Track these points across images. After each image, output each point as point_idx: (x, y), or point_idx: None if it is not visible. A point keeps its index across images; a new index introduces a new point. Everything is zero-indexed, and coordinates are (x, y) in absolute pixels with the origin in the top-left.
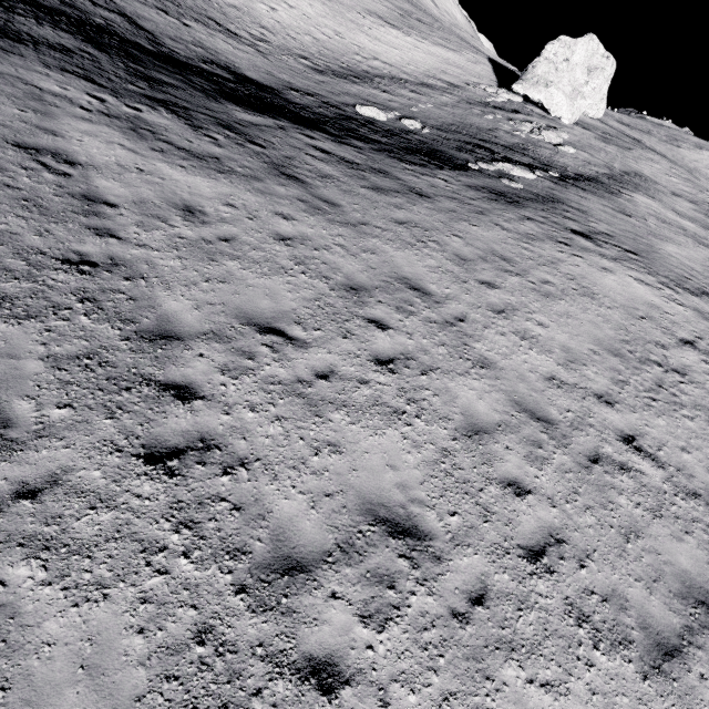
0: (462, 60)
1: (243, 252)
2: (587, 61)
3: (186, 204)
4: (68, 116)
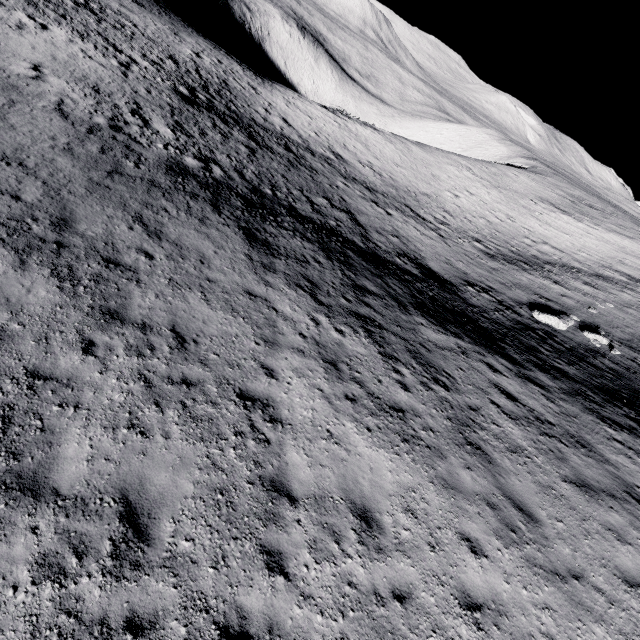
0: None
1: (419, 633)
2: None
3: (365, 504)
4: (287, 347)
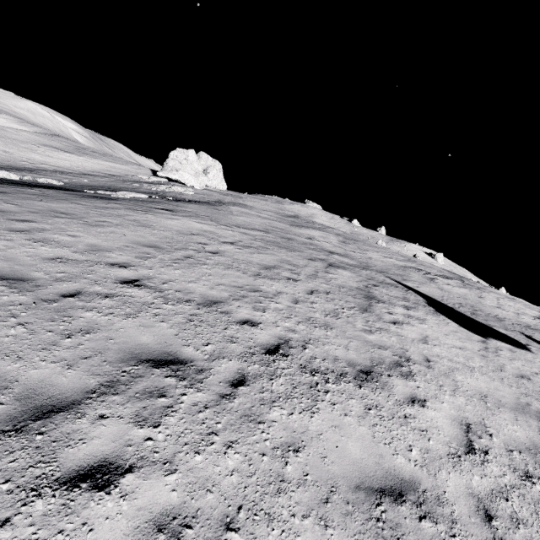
0: (127, 167)
1: None
2: (205, 163)
3: None
4: None
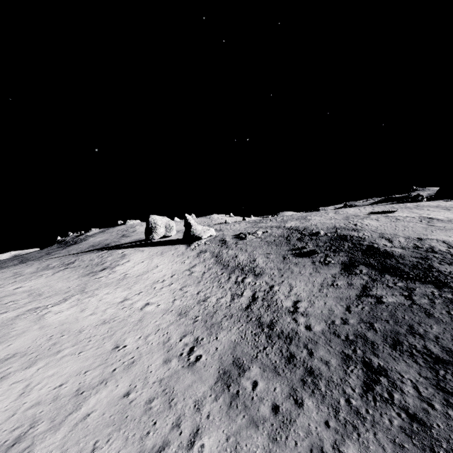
0: (144, 252)
1: None
2: (162, 222)
3: None
4: None
